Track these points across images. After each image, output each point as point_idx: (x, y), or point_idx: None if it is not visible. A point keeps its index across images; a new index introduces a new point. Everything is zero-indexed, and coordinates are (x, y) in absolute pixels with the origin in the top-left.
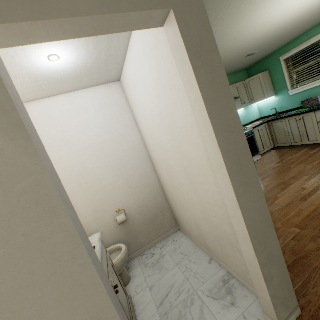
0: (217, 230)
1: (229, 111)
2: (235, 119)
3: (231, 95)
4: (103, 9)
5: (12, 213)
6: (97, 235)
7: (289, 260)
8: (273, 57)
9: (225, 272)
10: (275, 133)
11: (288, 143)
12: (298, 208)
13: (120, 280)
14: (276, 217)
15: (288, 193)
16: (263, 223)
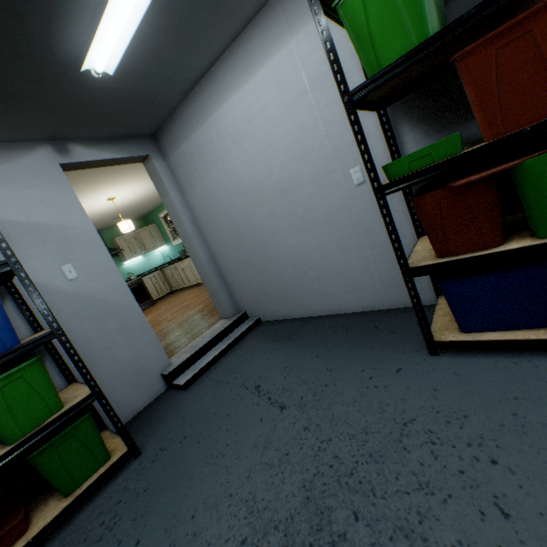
0: None
1: None
2: None
3: None
4: None
5: None
6: None
7: None
8: (155, 213)
9: None
10: (169, 279)
11: (177, 287)
12: None
13: None
14: None
15: None
16: None
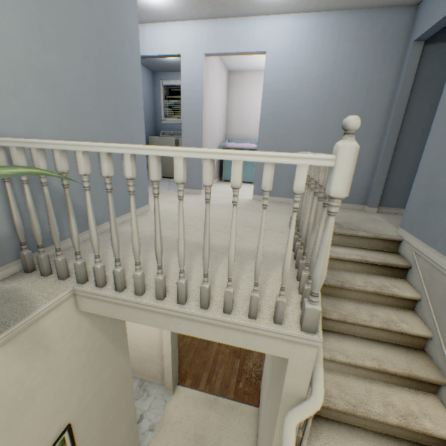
0: (143, 354)
1: None
2: None
3: None
4: None
5: (121, 388)
6: None
7: None
8: None
9: (139, 379)
10: None
11: None
12: None
13: None
14: None
15: None
16: (176, 346)
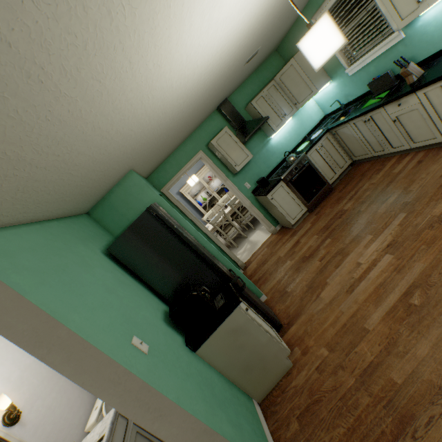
0: None
1: (106, 367)
2: (117, 370)
3: (100, 351)
4: None
5: None
6: (112, 412)
7: (303, 404)
8: (302, 22)
9: None
10: (346, 143)
11: (367, 154)
12: (339, 309)
13: (154, 438)
14: (313, 326)
15: (339, 275)
16: (201, 436)
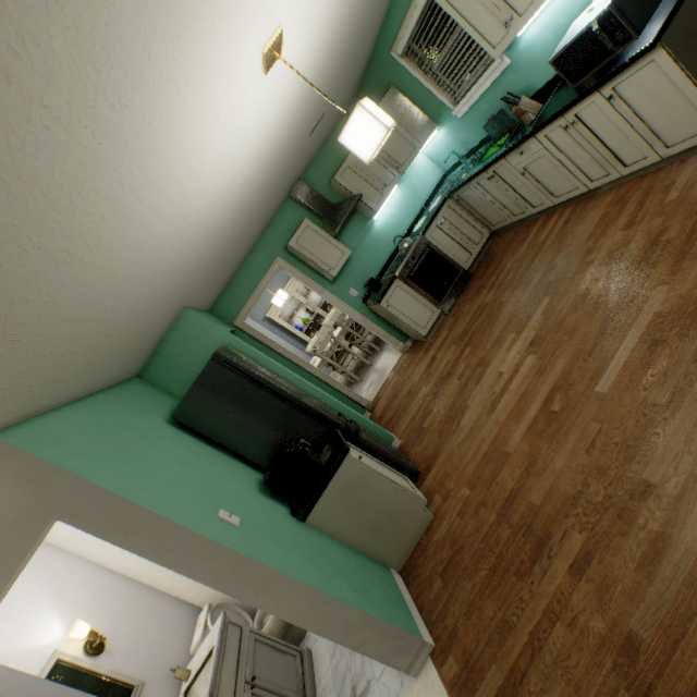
0: None
1: (192, 543)
2: (205, 544)
3: (182, 526)
4: (2, 582)
5: None
6: (220, 620)
7: (446, 558)
8: (380, 58)
9: None
10: (476, 210)
11: (506, 220)
12: (480, 436)
13: (280, 645)
14: (454, 464)
15: (480, 393)
16: (316, 604)
